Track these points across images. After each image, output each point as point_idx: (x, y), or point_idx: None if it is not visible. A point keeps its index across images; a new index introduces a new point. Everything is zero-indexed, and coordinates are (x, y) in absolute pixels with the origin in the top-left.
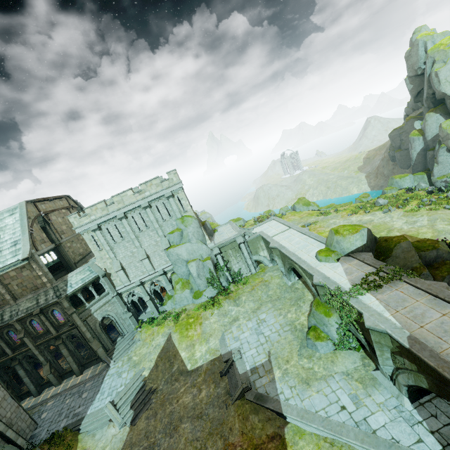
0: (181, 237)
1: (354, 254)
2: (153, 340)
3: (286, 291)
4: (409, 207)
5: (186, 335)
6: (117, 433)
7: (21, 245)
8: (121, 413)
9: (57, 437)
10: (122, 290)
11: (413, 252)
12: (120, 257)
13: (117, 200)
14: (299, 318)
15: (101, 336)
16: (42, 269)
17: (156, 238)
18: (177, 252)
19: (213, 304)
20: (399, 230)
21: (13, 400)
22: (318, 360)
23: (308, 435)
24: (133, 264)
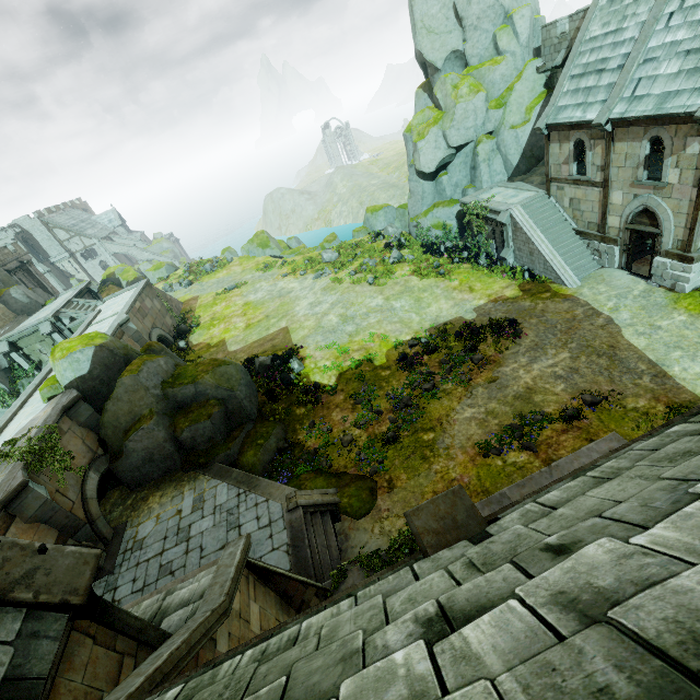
0: None
1: (66, 391)
2: None
3: None
4: (346, 271)
5: None
6: None
7: None
8: None
9: None
10: None
11: (143, 392)
12: None
13: None
14: None
15: None
16: None
17: None
18: None
19: None
20: (291, 317)
21: None
22: None
23: None
24: None
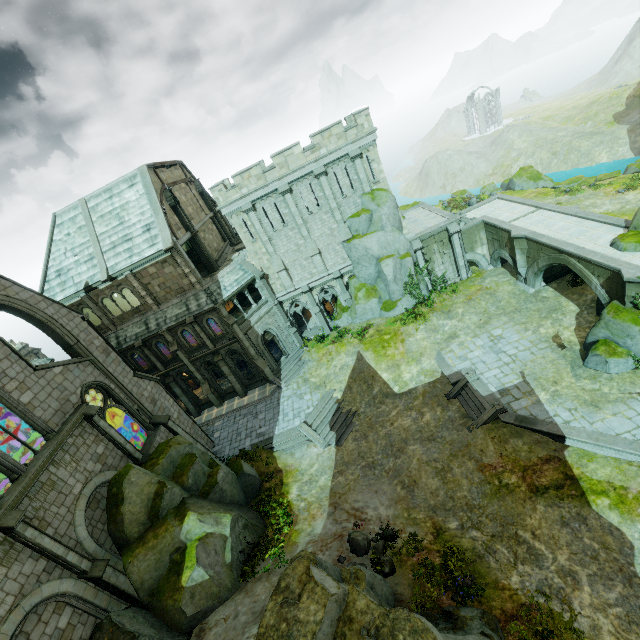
0: (369, 222)
1: None
2: (333, 360)
3: (528, 301)
4: None
5: (384, 354)
6: (322, 453)
7: (157, 231)
8: (320, 434)
9: (251, 454)
10: (284, 297)
11: None
12: (281, 252)
13: (278, 163)
14: (562, 334)
15: (264, 354)
16: (188, 265)
17: (331, 224)
18: (365, 244)
19: (414, 318)
20: None
21: (187, 416)
22: (608, 381)
23: (601, 459)
24: (298, 263)
